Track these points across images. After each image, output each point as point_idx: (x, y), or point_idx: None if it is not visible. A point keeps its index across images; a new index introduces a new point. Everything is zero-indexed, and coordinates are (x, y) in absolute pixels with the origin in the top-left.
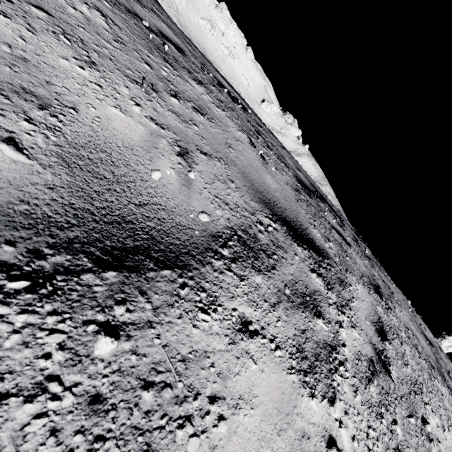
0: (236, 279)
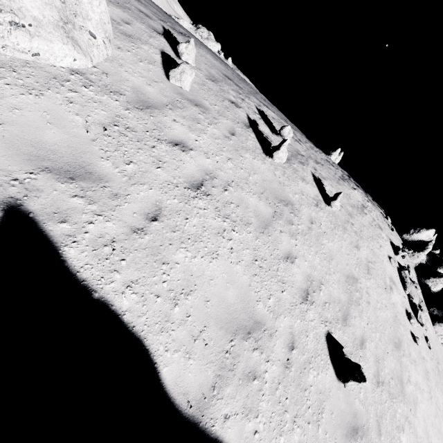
0: (138, 2)
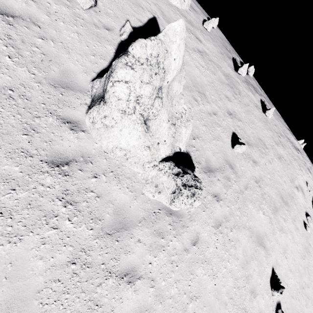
0: (201, 8)
